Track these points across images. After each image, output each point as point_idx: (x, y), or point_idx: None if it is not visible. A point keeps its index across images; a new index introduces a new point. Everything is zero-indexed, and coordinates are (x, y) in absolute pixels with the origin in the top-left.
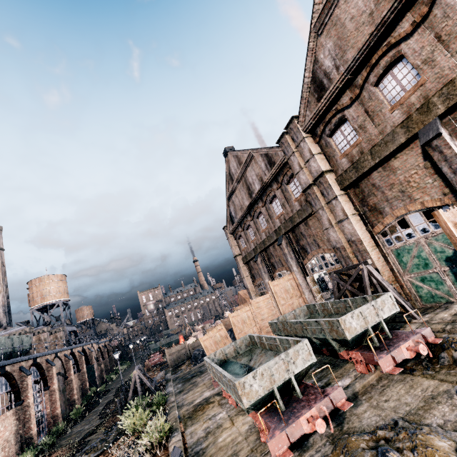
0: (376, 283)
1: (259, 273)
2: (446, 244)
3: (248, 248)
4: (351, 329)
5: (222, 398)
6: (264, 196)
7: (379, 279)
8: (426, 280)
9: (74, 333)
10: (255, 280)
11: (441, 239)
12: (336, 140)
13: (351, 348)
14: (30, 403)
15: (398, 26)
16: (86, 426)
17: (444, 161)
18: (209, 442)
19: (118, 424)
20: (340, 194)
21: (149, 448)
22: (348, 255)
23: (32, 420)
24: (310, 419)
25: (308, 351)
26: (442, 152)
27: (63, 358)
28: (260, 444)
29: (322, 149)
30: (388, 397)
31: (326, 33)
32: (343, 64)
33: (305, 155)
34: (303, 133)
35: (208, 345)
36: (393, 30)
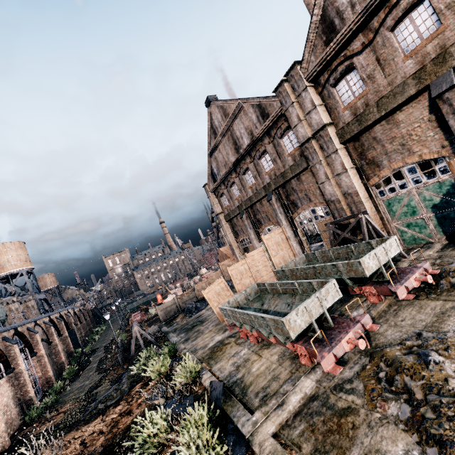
0: (372, 230)
1: (243, 229)
2: (435, 193)
3: (231, 205)
4: (369, 268)
5: (237, 339)
6: (253, 151)
7: (376, 226)
8: (411, 225)
9: (45, 301)
10: (238, 237)
11: (431, 189)
12: (340, 90)
13: (365, 284)
14: (22, 370)
15: None
16: (87, 382)
17: (452, 113)
18: (243, 373)
19: (126, 375)
20: (341, 148)
21: (183, 386)
22: (342, 207)
23: (28, 385)
24: (350, 341)
25: (336, 289)
26: (452, 105)
27: (43, 325)
28: (297, 367)
29: (323, 100)
30: (403, 317)
31: None
32: (360, 2)
33: (307, 106)
34: (305, 81)
35: (211, 297)
36: None
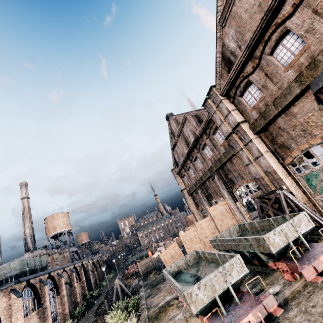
0: (292, 203)
1: (200, 201)
2: None
3: (190, 183)
4: (275, 244)
5: (179, 302)
6: (198, 144)
7: (294, 201)
8: None
9: (76, 253)
10: (198, 207)
11: None
12: (246, 98)
13: (277, 259)
14: (47, 306)
15: (281, 9)
16: (86, 322)
17: None
18: None
19: (106, 321)
20: (254, 137)
21: None
22: (267, 183)
23: (49, 318)
24: None
25: (241, 264)
26: None
27: (69, 271)
28: None
29: (236, 106)
30: (315, 303)
31: (228, 25)
32: (243, 44)
33: (224, 112)
34: (220, 96)
35: (166, 259)
36: (278, 13)
